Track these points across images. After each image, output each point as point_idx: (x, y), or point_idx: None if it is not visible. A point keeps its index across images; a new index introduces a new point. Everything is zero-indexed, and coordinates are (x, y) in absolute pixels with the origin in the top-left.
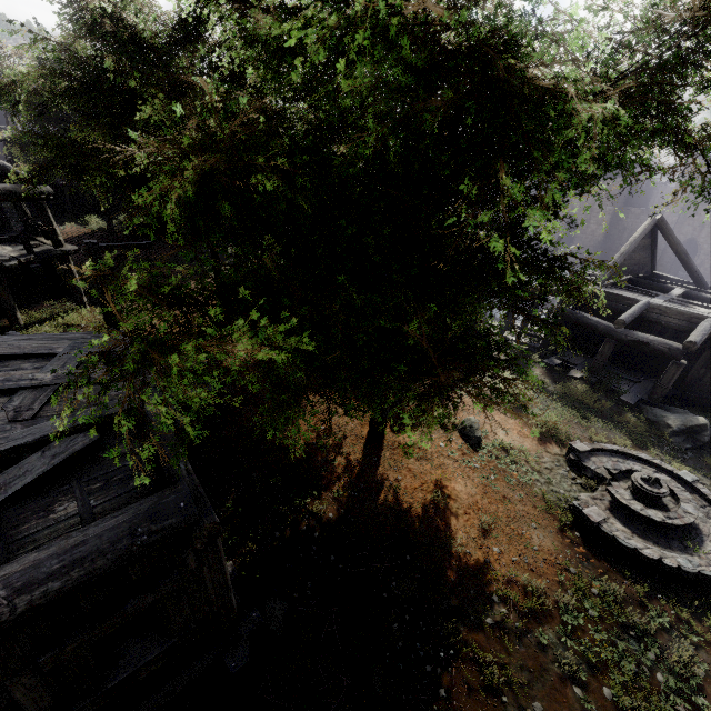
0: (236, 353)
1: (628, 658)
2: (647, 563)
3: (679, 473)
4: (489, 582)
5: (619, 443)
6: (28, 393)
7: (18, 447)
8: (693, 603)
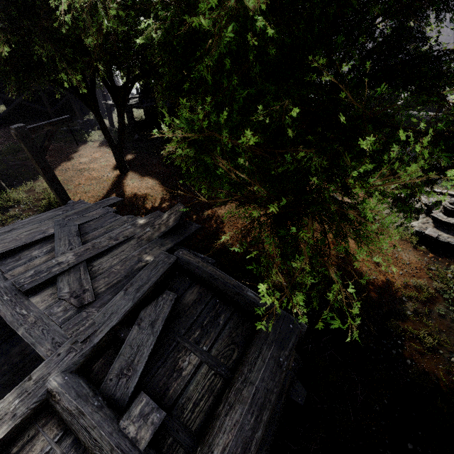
0: None
1: None
2: None
3: None
4: (395, 291)
5: None
6: (67, 277)
7: (112, 328)
8: None
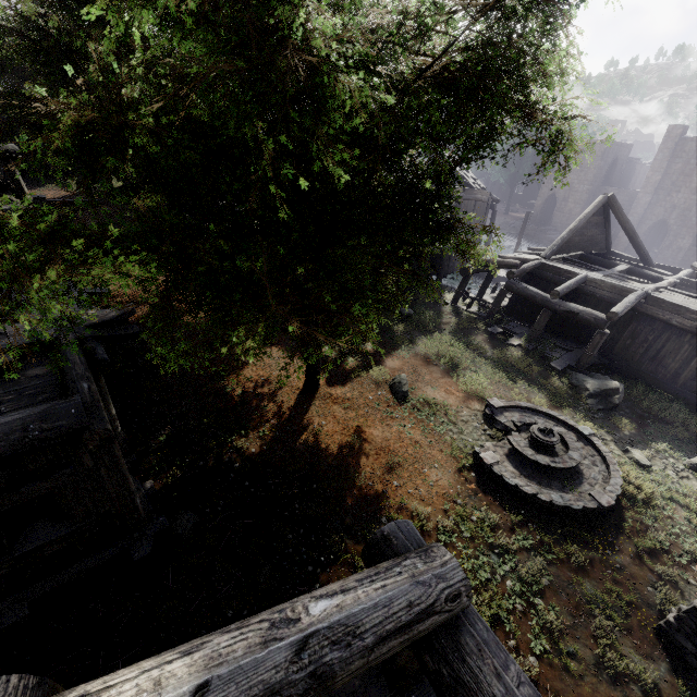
0: (102, 282)
1: (485, 568)
2: (527, 499)
3: (579, 428)
4: (382, 508)
5: (537, 403)
6: None
7: None
8: (558, 531)
